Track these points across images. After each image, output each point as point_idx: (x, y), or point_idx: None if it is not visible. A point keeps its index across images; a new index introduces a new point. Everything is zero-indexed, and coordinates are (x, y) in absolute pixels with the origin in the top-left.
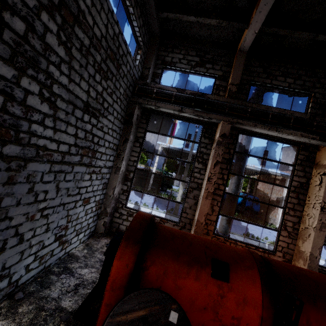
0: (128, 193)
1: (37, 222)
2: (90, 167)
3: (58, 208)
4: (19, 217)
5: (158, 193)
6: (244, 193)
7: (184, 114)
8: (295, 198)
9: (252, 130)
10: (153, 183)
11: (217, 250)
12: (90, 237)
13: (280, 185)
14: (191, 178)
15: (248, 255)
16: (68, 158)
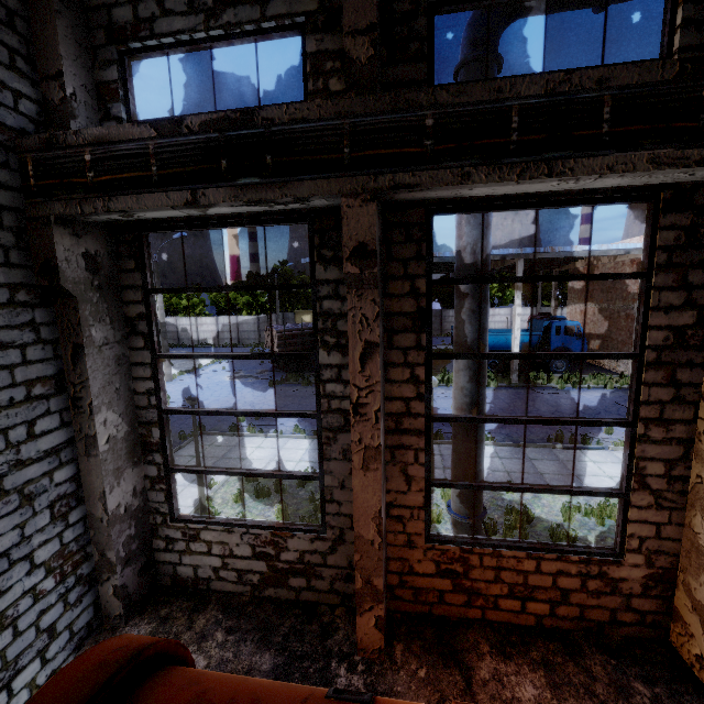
0: (167, 482)
1: None
2: None
3: None
4: None
5: None
6: (545, 316)
7: (221, 210)
8: (662, 386)
9: (466, 194)
10: None
11: None
12: (89, 639)
13: (605, 353)
14: (320, 400)
15: None
16: None
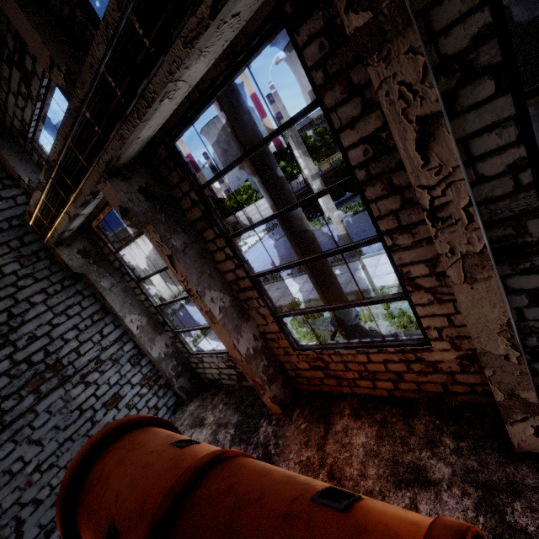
0: (178, 338)
1: (44, 479)
2: (70, 380)
3: (63, 448)
4: (9, 497)
5: (347, 209)
6: None
7: (88, 210)
8: (386, 197)
9: (148, 136)
10: (335, 195)
11: (123, 502)
12: (179, 408)
13: (325, 189)
14: None
15: (156, 506)
16: (12, 415)
